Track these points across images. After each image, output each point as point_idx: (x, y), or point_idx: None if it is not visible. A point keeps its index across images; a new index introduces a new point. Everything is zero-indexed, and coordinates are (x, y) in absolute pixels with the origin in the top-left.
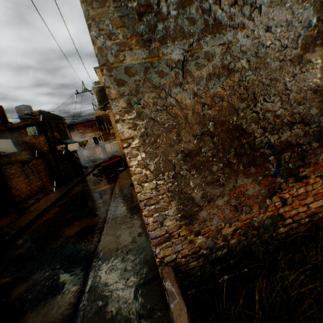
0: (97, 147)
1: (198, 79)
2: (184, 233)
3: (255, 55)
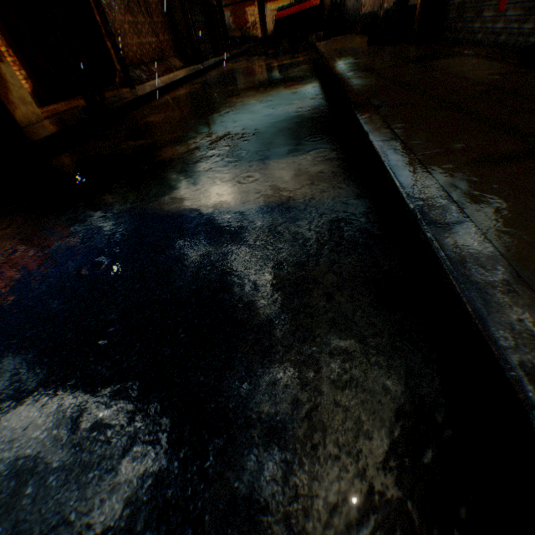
0: (250, 4)
1: None
2: None
3: None
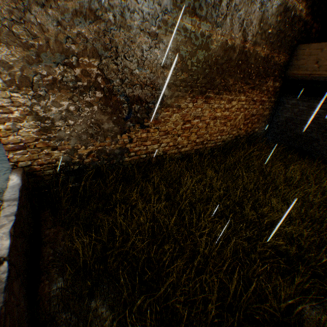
0: None
1: (64, 10)
2: (41, 146)
3: (121, 14)
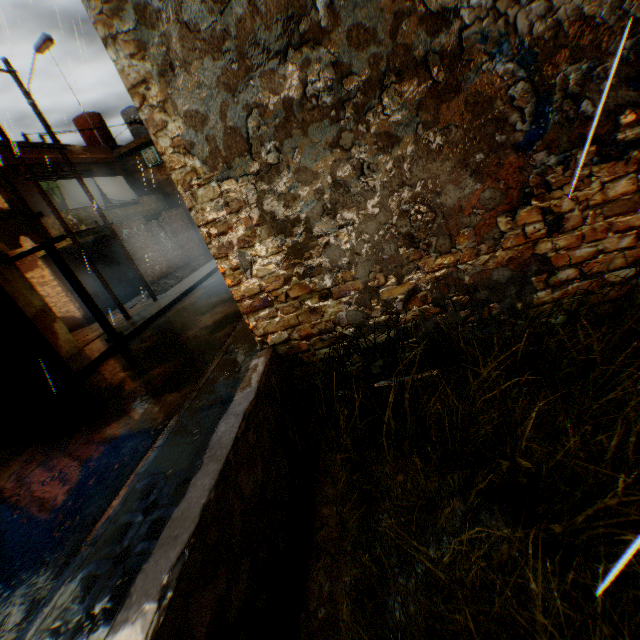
0: None
1: None
2: (297, 293)
3: None
